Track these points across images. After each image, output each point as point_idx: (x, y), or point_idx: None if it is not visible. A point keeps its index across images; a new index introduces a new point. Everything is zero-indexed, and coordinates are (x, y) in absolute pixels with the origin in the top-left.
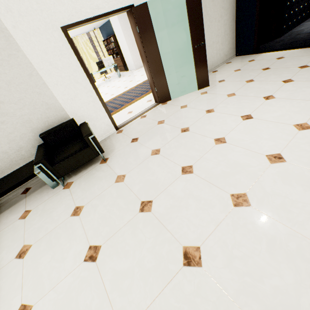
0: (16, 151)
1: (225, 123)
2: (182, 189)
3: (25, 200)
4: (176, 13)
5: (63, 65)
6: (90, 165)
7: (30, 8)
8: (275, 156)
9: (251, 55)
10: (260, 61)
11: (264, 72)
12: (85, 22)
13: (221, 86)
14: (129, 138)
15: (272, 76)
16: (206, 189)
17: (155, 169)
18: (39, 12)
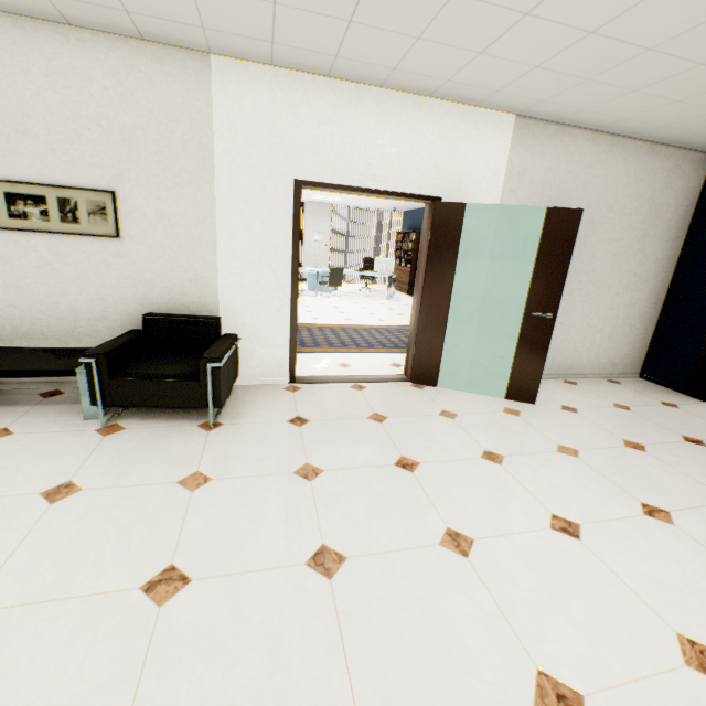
0: (93, 318)
1: (503, 507)
2: (271, 603)
3: (29, 410)
4: (523, 242)
5: (263, 231)
6: (182, 417)
7: (265, 140)
8: (564, 696)
9: (677, 393)
10: (690, 416)
11: (685, 446)
12: (339, 188)
13: (559, 420)
14: (294, 410)
15: (699, 465)
16: (318, 649)
17: (271, 509)
18: (276, 149)
